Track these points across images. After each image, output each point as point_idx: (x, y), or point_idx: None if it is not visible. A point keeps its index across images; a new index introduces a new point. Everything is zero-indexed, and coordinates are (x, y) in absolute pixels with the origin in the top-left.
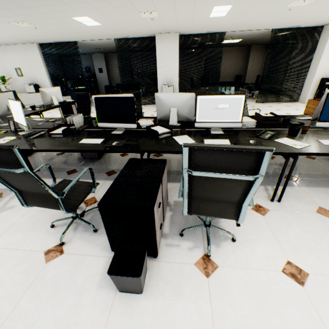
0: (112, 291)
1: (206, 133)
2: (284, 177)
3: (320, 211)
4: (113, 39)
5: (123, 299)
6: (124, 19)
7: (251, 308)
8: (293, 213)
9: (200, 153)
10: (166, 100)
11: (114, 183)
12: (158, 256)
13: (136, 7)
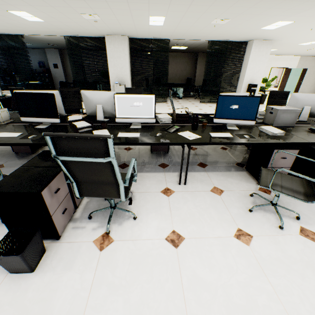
0: (3, 274)
1: (126, 128)
2: (197, 164)
3: (213, 190)
4: (63, 36)
5: (12, 280)
6: (66, 18)
7: (129, 270)
8: (193, 192)
9: (62, 141)
10: (91, 97)
11: (14, 173)
12: (61, 238)
13: (75, 9)
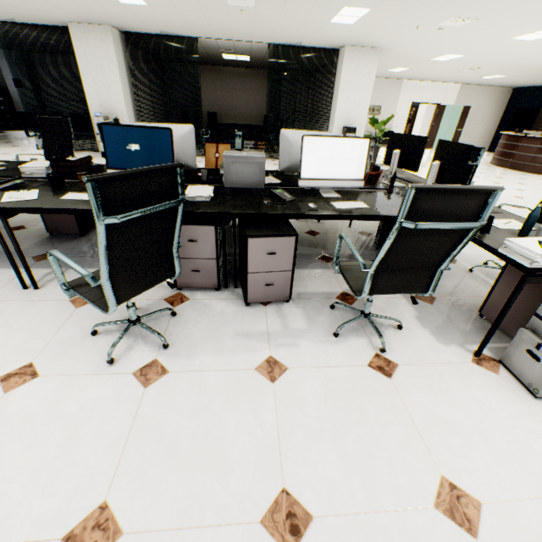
0: None
1: None
2: None
3: (78, 299)
4: None
5: None
6: None
7: None
8: (32, 303)
9: None
10: None
11: None
12: None
13: None
